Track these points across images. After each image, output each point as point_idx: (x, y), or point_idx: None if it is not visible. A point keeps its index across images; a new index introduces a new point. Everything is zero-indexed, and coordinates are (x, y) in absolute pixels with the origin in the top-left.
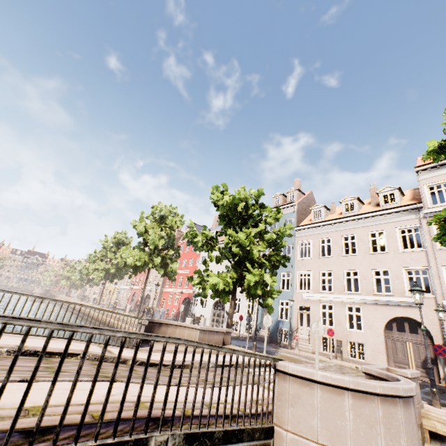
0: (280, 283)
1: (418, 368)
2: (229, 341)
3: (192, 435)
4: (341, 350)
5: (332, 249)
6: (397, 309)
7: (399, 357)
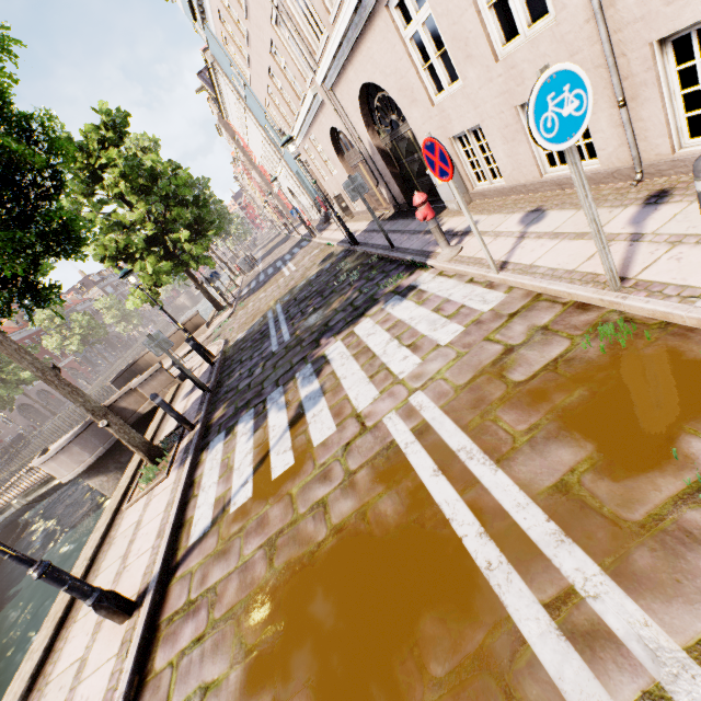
0: (278, 136)
1: (382, 196)
2: (203, 320)
3: (26, 494)
4: (343, 208)
5: (236, 36)
6: (322, 119)
7: (370, 189)
